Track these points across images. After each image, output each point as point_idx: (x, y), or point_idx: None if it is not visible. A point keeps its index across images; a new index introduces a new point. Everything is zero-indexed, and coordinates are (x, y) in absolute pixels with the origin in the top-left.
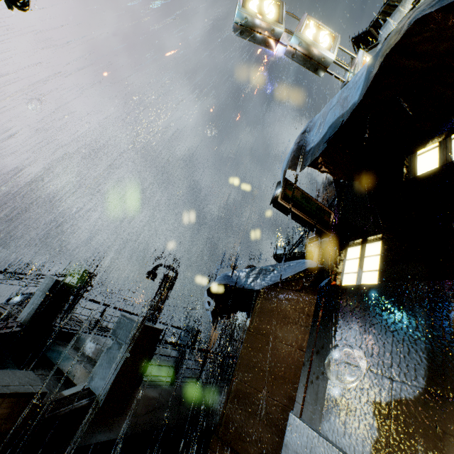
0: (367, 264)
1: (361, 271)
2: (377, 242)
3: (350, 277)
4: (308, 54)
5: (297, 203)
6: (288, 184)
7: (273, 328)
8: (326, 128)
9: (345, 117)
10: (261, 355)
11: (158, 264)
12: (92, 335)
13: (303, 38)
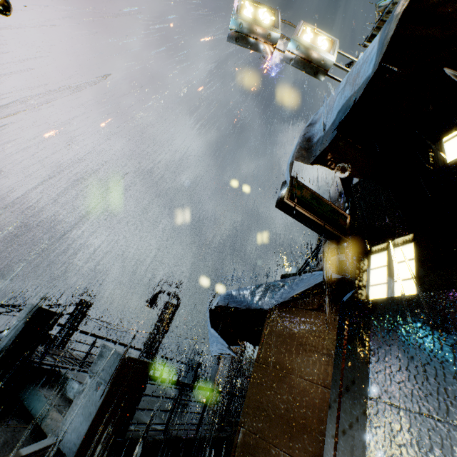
0: (398, 271)
1: (392, 281)
2: (408, 245)
3: (378, 289)
4: (307, 58)
5: (307, 203)
6: (295, 182)
7: (287, 358)
8: (336, 112)
9: (359, 93)
10: (273, 394)
11: (159, 291)
12: (78, 372)
13: (300, 41)
